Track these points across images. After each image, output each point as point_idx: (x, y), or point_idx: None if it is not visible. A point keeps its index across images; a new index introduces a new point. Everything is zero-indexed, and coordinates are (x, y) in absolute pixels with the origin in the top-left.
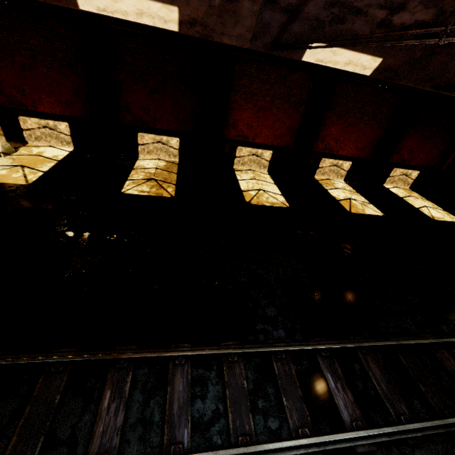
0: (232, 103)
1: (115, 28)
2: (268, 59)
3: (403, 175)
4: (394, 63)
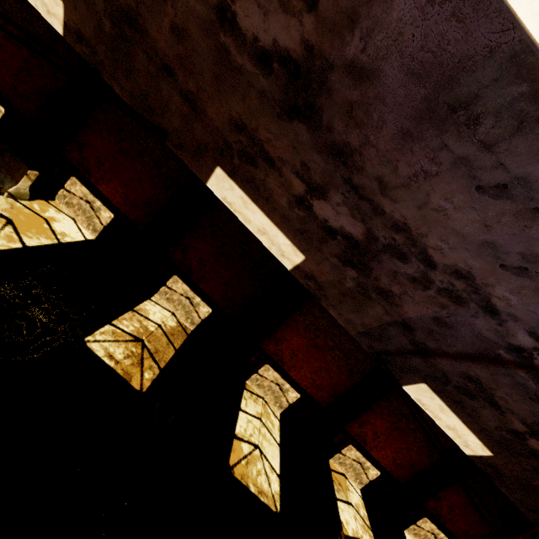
0: (292, 320)
1: None
2: None
3: (432, 533)
4: (503, 467)
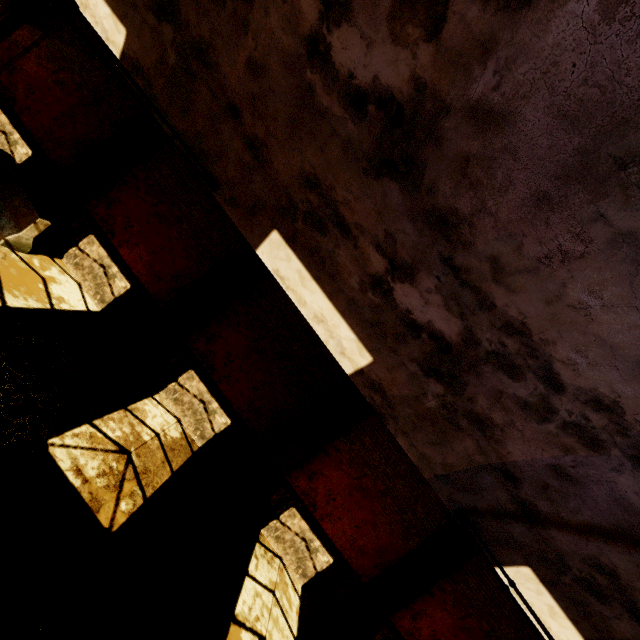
0: (334, 448)
1: None
2: None
3: None
4: None
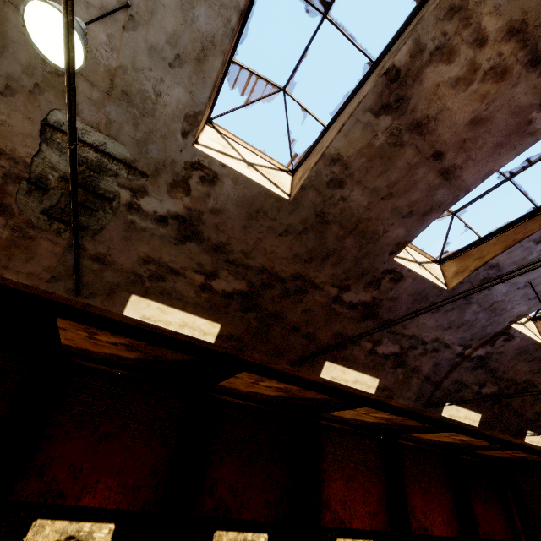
0: (322, 472)
1: (223, 399)
2: (347, 425)
3: None
4: (487, 417)
